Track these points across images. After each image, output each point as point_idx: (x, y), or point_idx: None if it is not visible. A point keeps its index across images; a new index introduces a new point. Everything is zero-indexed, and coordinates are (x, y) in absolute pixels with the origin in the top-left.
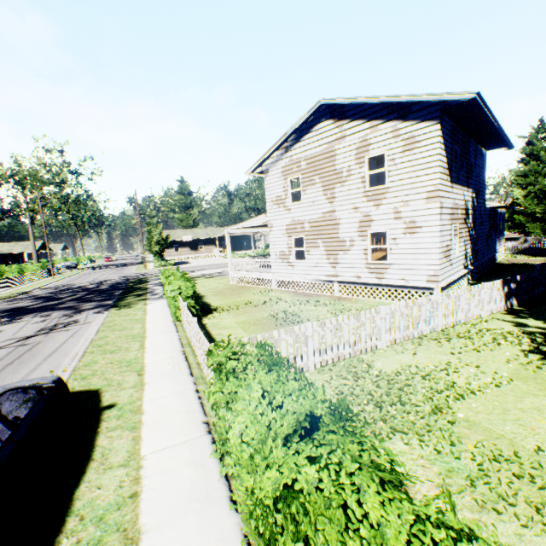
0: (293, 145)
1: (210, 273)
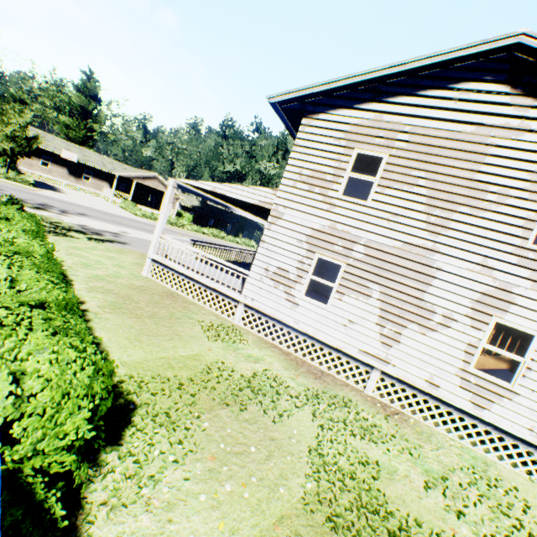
0: (397, 95)
1: (97, 228)
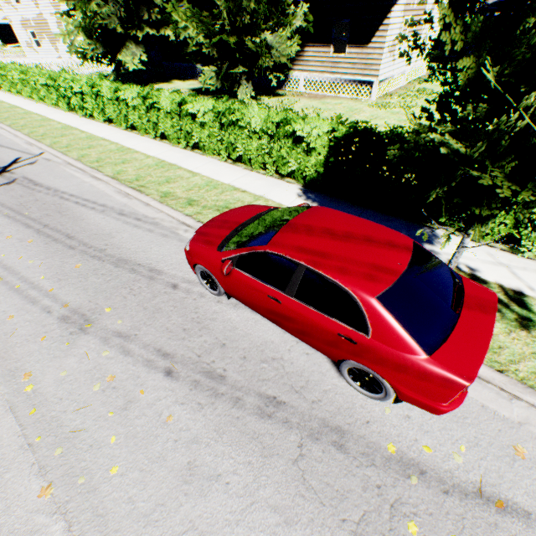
0: None
1: None
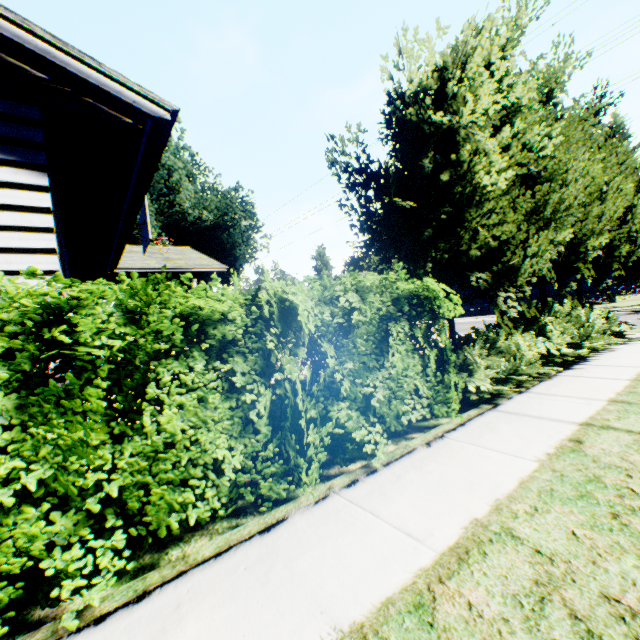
0: None
1: None
